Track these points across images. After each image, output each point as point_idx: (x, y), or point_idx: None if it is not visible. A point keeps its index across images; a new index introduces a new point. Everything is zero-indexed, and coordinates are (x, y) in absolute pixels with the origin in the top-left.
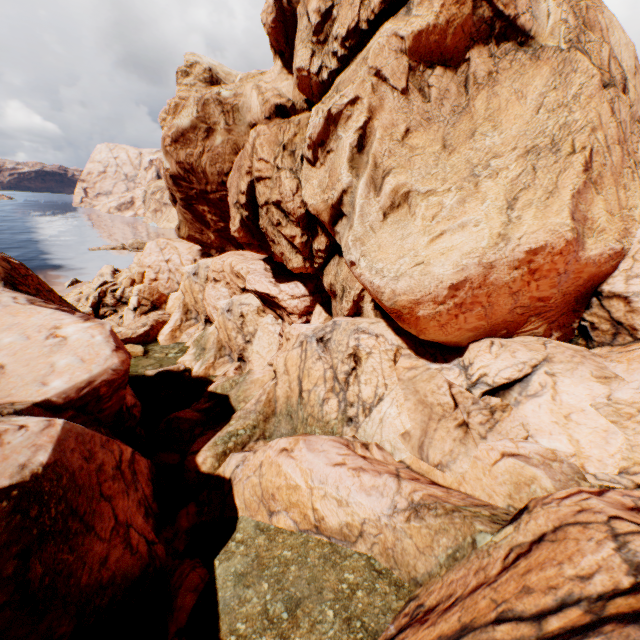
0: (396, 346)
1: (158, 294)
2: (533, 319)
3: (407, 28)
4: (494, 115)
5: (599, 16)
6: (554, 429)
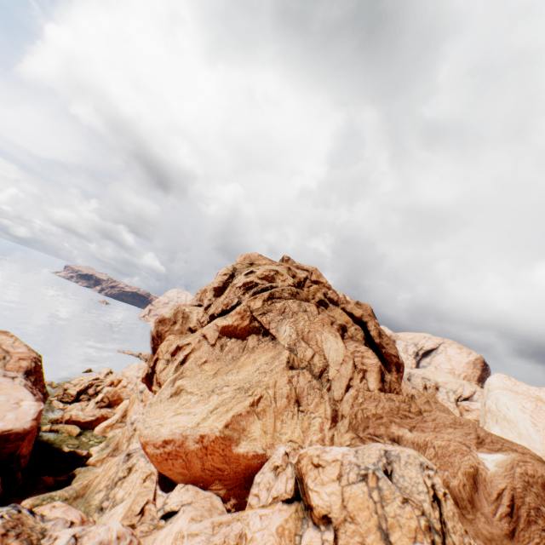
0: (152, 471)
1: (117, 397)
2: (217, 481)
3: (221, 323)
4: (242, 366)
5: (318, 335)
6: (159, 542)
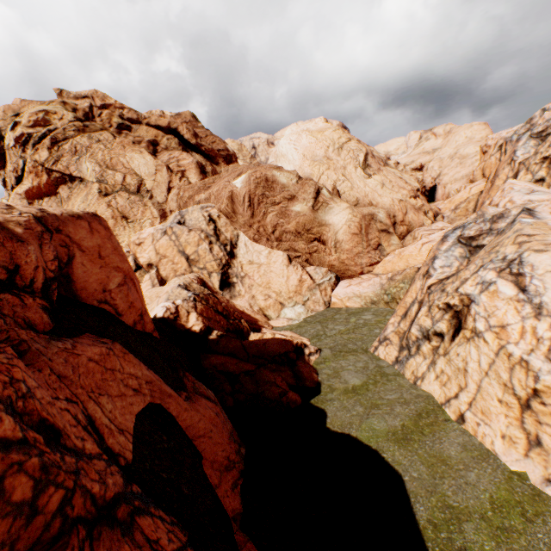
0: None
1: None
2: None
3: (21, 190)
4: None
5: (122, 159)
6: None
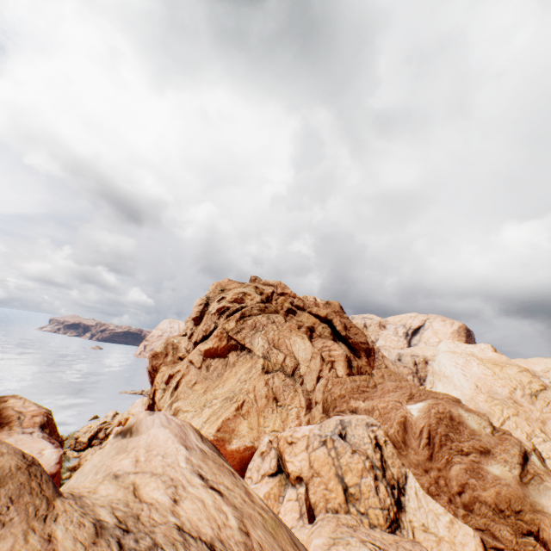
0: None
1: None
2: None
3: (203, 347)
4: (226, 380)
5: (287, 340)
6: None
